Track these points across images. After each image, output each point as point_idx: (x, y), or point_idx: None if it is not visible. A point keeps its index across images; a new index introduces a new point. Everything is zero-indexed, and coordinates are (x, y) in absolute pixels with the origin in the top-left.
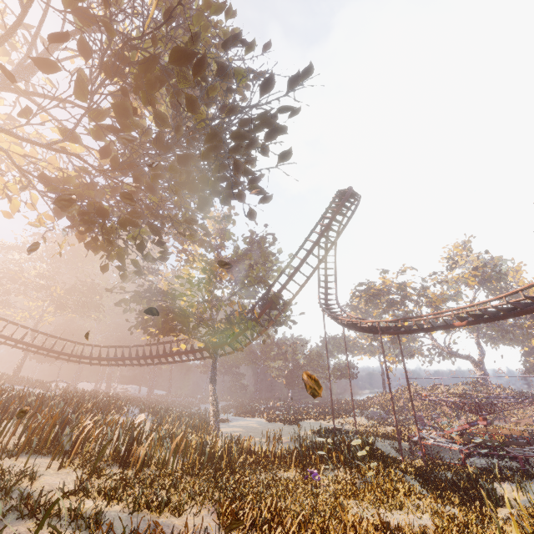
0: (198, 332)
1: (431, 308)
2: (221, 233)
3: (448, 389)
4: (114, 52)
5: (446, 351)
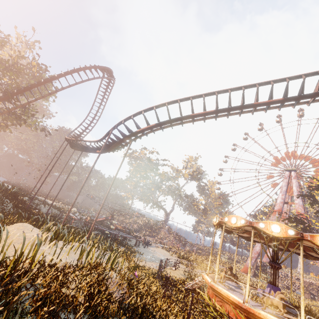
0: None
1: (160, 179)
2: None
3: (145, 219)
4: None
5: (155, 202)
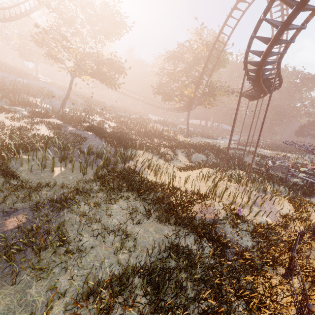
0: (175, 100)
1: None
2: (180, 51)
3: None
4: (79, 59)
5: None
